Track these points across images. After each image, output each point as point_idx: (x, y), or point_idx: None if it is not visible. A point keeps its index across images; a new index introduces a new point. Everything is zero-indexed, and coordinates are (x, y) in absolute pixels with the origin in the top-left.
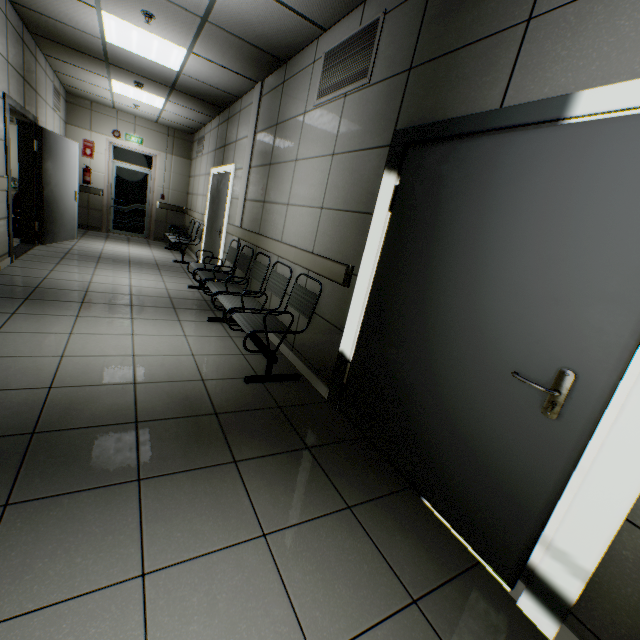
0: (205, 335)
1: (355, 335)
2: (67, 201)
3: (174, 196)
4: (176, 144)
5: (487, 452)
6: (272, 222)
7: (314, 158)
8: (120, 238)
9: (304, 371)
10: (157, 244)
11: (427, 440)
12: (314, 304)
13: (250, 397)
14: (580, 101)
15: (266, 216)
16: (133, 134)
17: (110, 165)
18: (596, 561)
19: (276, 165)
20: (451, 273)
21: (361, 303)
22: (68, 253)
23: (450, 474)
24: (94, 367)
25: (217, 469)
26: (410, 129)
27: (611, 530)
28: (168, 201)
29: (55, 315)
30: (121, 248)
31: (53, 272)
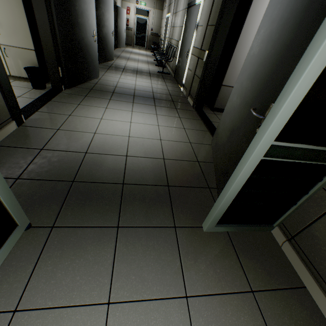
0: (153, 67)
1: (178, 58)
2: (123, 33)
3: (156, 29)
4: (157, 3)
5: (183, 69)
6: (174, 34)
7: (181, 11)
8: (137, 48)
9: (172, 74)
10: (148, 51)
11: (180, 73)
12: (174, 54)
13: (157, 74)
14: (196, 1)
15: (173, 32)
16: (142, 1)
17: (135, 17)
18: (185, 76)
19: (176, 13)
20: (186, 38)
21: (179, 50)
22: (123, 51)
23: (180, 76)
24: (131, 66)
25: (147, 76)
26: (188, 4)
27: (186, 70)
28: (153, 31)
29: (123, 60)
30: (137, 51)
31: (121, 54)
